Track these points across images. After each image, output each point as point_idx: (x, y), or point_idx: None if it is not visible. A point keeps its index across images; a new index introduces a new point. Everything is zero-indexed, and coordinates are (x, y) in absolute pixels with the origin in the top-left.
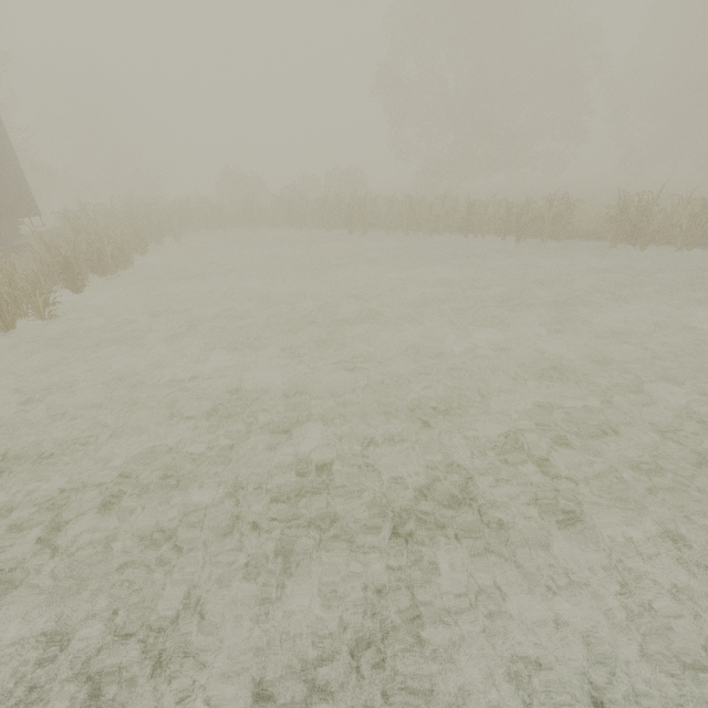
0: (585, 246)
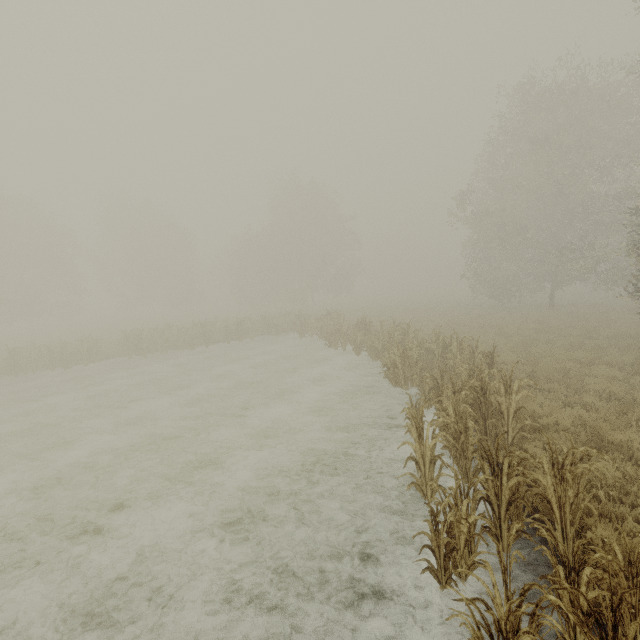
0: (115, 362)
